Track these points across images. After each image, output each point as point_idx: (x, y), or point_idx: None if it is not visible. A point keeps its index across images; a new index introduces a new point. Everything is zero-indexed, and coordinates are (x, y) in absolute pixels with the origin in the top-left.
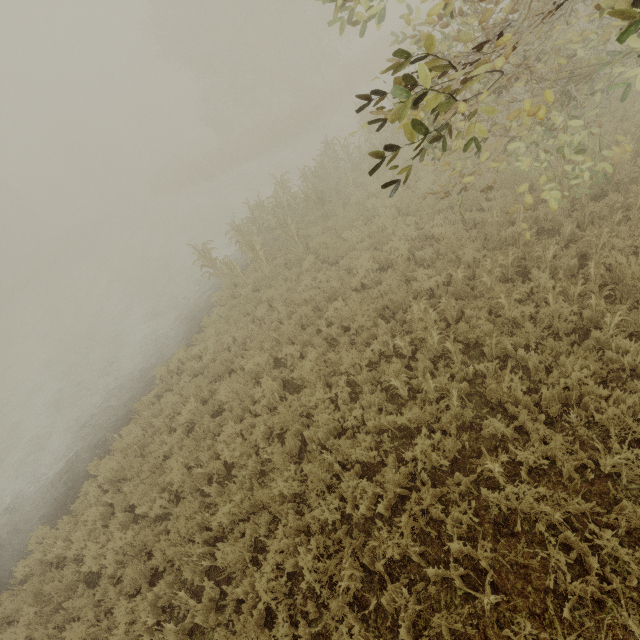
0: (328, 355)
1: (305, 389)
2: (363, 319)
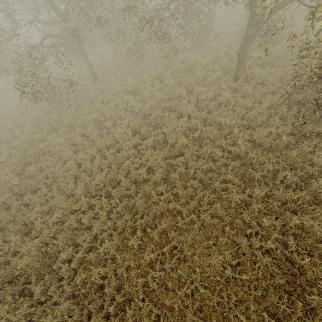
0: None
1: None
2: None
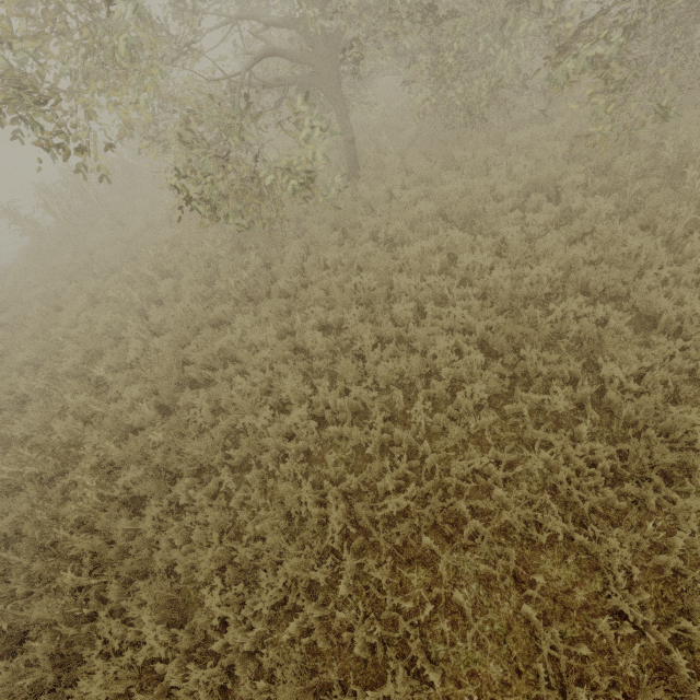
0: (80, 283)
1: (65, 308)
2: (116, 261)
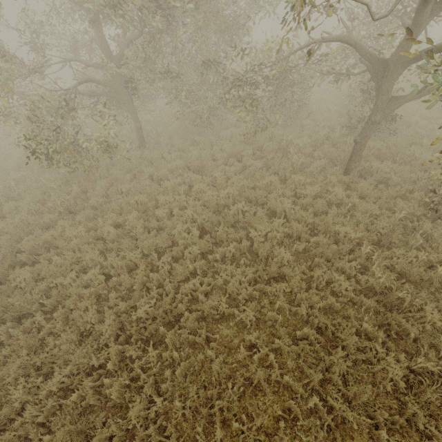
0: None
1: None
2: None
